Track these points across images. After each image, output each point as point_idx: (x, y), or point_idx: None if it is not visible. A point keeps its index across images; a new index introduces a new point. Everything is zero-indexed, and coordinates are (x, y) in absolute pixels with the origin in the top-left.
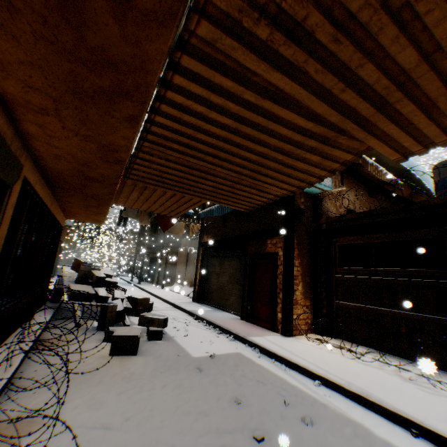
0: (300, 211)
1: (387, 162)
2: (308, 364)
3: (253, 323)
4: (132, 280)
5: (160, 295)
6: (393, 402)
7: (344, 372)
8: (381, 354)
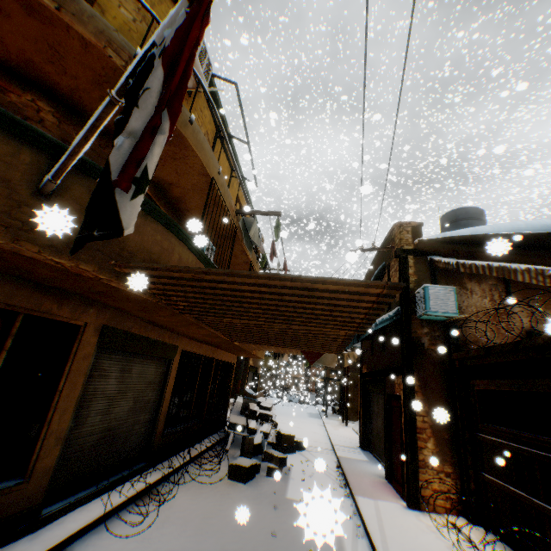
0: (416, 346)
1: None
2: (376, 533)
3: (394, 484)
4: (323, 411)
5: (329, 434)
6: None
7: None
8: None
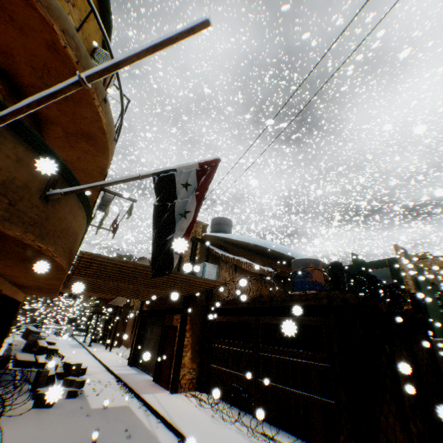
0: (193, 297)
1: (275, 253)
2: (161, 408)
3: (160, 383)
4: (85, 341)
5: (101, 359)
6: (182, 425)
7: (178, 412)
8: (224, 403)
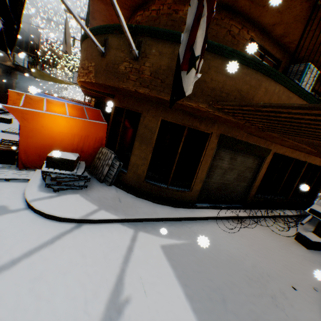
0: None
1: None
2: None
3: None
4: None
5: None
6: None
7: None
8: None
